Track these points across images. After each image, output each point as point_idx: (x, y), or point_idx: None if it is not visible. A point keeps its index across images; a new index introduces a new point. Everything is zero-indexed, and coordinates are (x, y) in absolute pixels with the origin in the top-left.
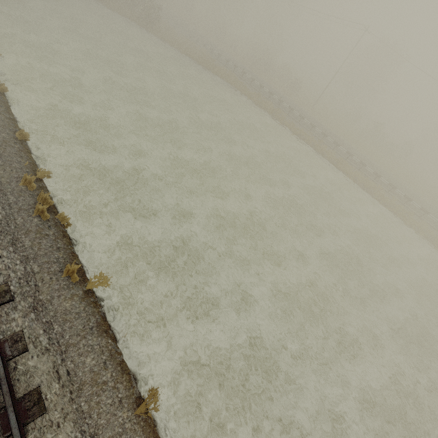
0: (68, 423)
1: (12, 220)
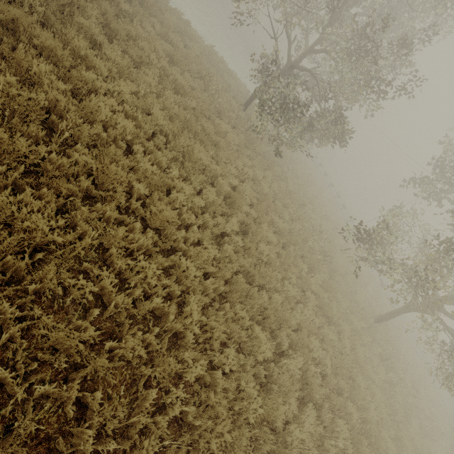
0: None
1: None
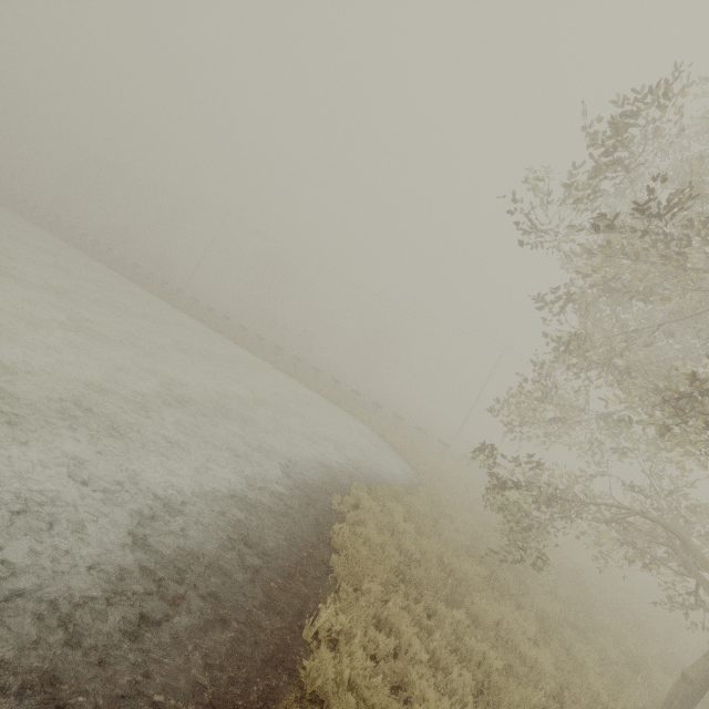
0: None
1: None
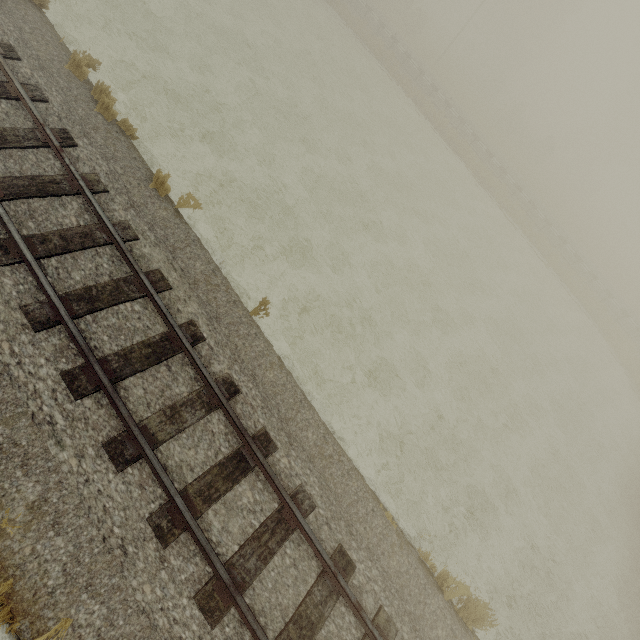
0: (193, 303)
1: (73, 109)
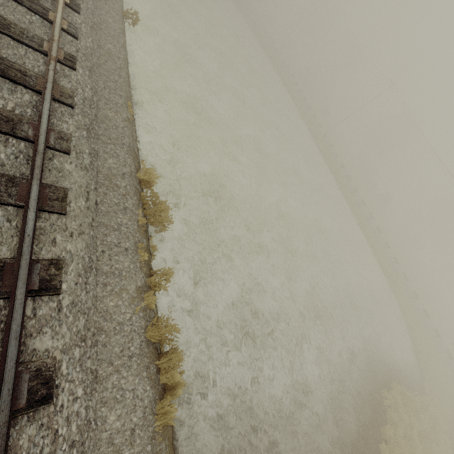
0: None
1: None
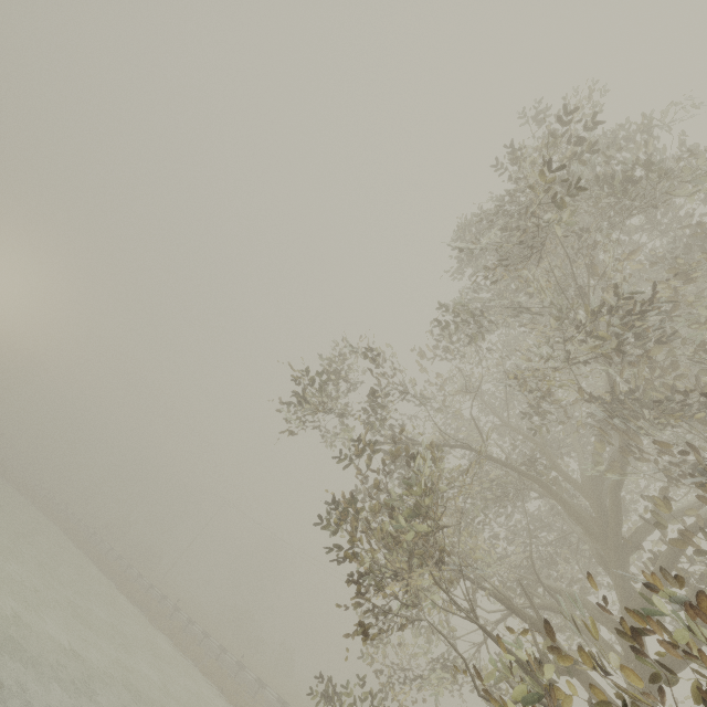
0: None
1: None
